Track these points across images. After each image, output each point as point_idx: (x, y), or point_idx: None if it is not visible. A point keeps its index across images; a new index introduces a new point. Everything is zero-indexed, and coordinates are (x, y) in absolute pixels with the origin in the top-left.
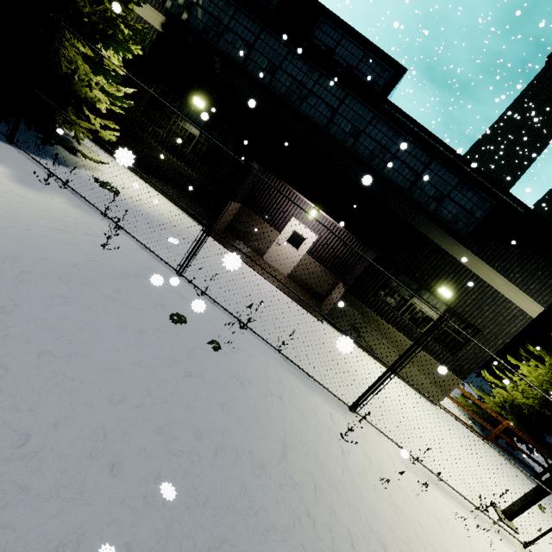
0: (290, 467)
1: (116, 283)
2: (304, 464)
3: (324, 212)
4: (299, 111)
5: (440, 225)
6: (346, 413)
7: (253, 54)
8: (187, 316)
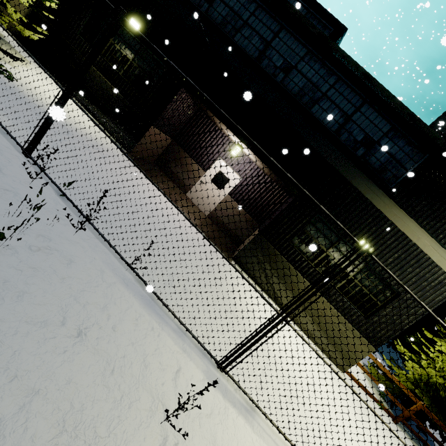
0: None
1: None
2: None
3: (244, 143)
4: (232, 41)
5: (366, 172)
6: (208, 371)
7: None
8: None
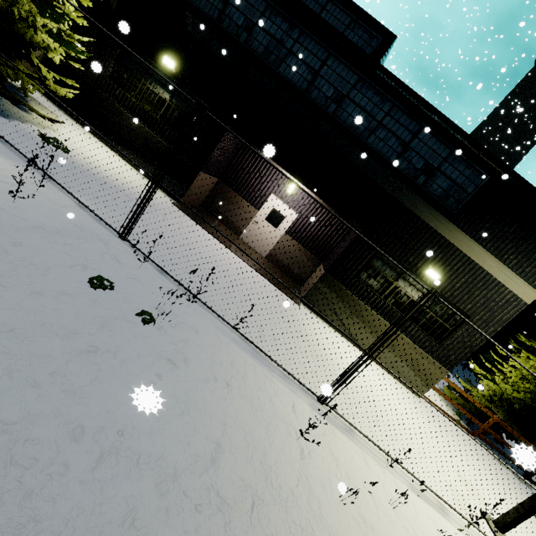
0: (219, 478)
1: (19, 235)
2: (242, 472)
3: (302, 184)
4: (277, 73)
5: (428, 200)
6: (313, 405)
7: (228, 10)
8: (118, 282)
